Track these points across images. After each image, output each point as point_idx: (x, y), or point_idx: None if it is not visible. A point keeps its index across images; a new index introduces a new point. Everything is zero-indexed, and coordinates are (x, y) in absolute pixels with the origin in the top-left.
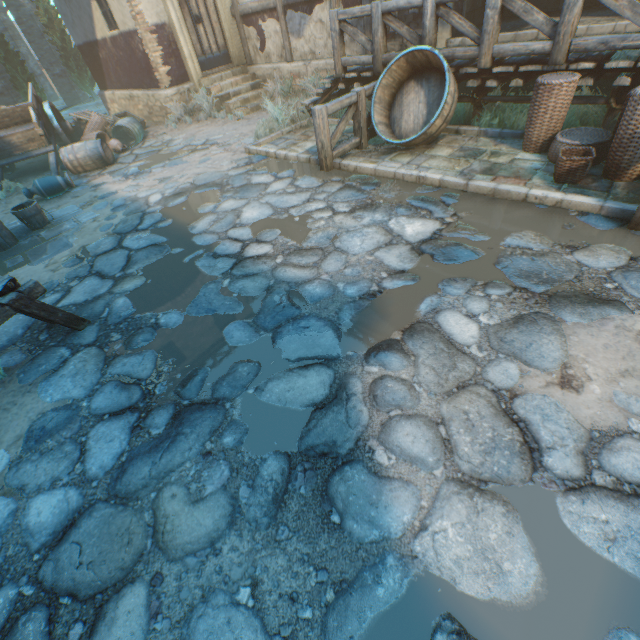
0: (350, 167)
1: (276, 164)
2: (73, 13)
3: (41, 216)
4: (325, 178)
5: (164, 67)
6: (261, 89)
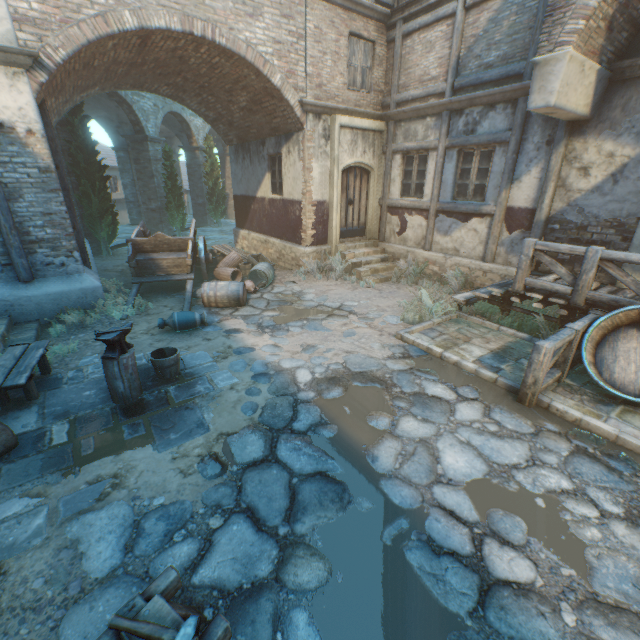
0: (567, 414)
1: (445, 368)
2: (244, 175)
3: (176, 366)
4: (533, 420)
5: (312, 230)
6: (389, 262)
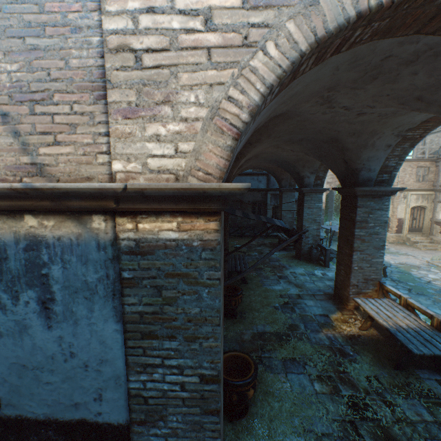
0: None
1: (440, 269)
2: None
3: None
4: None
5: (394, 228)
6: (433, 244)
